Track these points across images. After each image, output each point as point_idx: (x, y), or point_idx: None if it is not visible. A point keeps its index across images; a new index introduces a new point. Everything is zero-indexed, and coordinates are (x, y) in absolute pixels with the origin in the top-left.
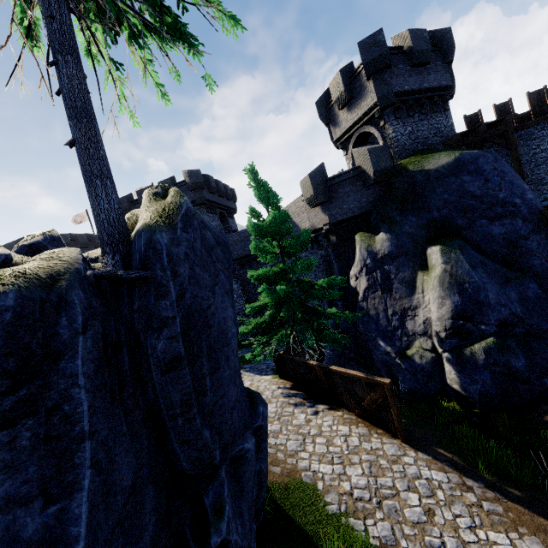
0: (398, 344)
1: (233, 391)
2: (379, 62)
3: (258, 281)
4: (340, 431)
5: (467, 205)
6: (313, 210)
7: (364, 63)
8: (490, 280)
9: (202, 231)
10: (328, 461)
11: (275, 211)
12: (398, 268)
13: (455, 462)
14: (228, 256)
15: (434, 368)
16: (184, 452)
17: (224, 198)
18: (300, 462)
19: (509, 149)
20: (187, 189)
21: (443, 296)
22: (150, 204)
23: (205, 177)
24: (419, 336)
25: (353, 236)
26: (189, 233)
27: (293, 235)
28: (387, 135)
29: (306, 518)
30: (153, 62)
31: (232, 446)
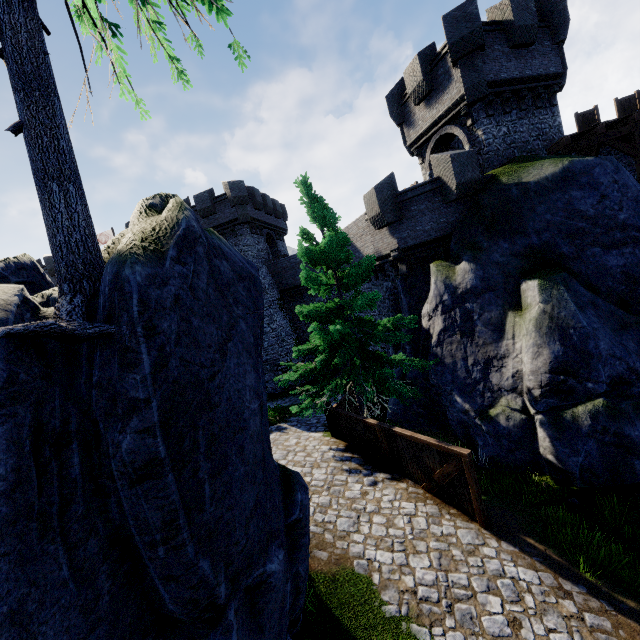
0: (479, 401)
1: (250, 494)
2: (469, 42)
3: (308, 319)
4: (403, 508)
5: (576, 229)
6: (379, 232)
7: (449, 44)
8: (602, 325)
9: (213, 261)
10: (387, 547)
11: (331, 232)
12: (483, 307)
13: (549, 558)
14: (255, 295)
15: (524, 433)
16: (170, 592)
17: (273, 216)
18: (353, 547)
19: (633, 156)
20: (228, 205)
21: (540, 344)
22: (138, 220)
23: (249, 190)
24: (507, 393)
25: (427, 265)
26: (187, 265)
27: (353, 262)
28: (475, 138)
29: (356, 621)
30: (165, 27)
31: (247, 571)
